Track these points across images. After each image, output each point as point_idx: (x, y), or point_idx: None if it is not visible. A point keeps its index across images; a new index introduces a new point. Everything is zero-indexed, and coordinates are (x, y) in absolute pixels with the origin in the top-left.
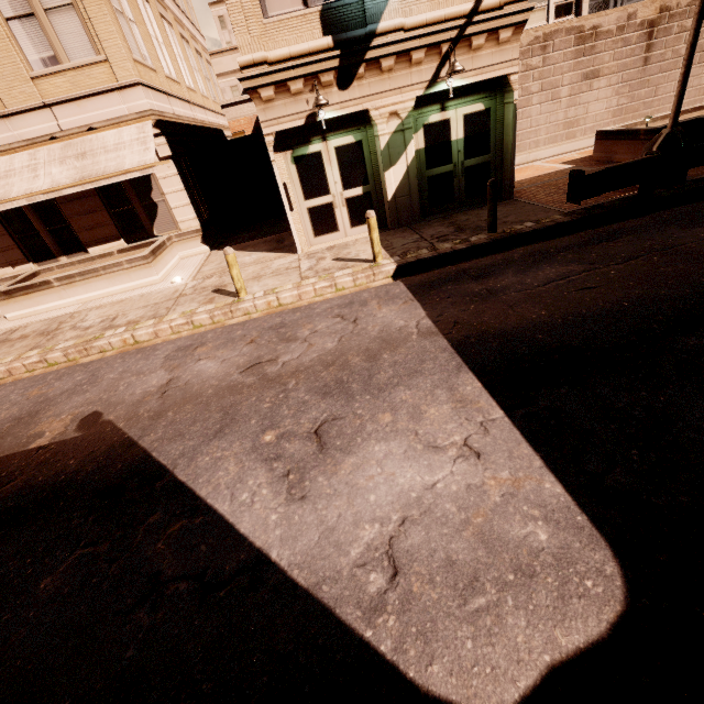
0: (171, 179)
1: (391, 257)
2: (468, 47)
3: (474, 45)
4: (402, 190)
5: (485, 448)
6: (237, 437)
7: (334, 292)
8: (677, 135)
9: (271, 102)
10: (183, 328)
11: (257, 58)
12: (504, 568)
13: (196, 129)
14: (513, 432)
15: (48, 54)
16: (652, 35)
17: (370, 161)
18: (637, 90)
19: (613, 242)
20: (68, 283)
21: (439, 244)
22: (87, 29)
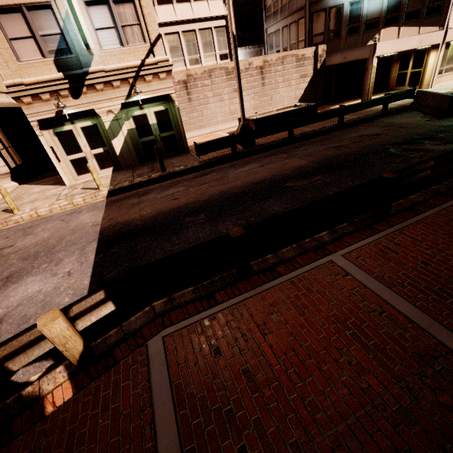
0: None
1: (109, 186)
2: (144, 81)
3: (147, 80)
4: (124, 150)
5: (75, 272)
6: None
7: (73, 207)
8: (245, 125)
9: (31, 104)
10: None
11: (17, 82)
12: (43, 313)
13: (12, 109)
14: (91, 264)
15: None
16: (263, 73)
17: (104, 134)
18: (262, 97)
19: (206, 176)
20: None
21: (136, 179)
22: None
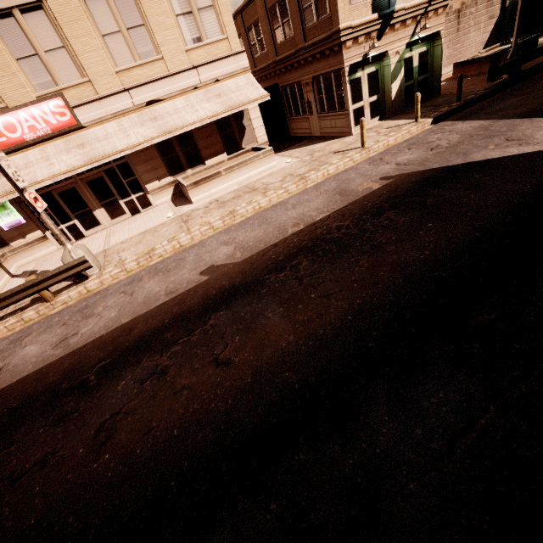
0: (255, 110)
1: (421, 119)
2: (426, 18)
3: (428, 16)
4: (398, 94)
5: None
6: (477, 152)
7: (409, 135)
8: (517, 50)
9: (349, 49)
10: (348, 163)
11: (348, 25)
12: None
13: None
14: None
15: (196, 36)
16: (459, 17)
17: (380, 80)
18: (455, 45)
19: (522, 90)
20: (230, 172)
21: (438, 110)
22: (219, 20)
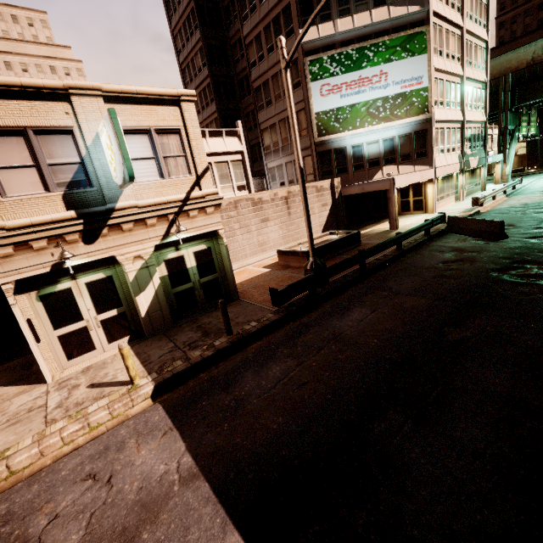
0: None
1: (148, 375)
2: (187, 216)
3: (191, 215)
4: (153, 307)
5: None
6: None
7: (88, 431)
8: (317, 261)
9: (9, 257)
10: None
11: None
12: None
13: None
14: None
15: None
16: (288, 203)
17: (121, 288)
18: (290, 226)
19: (307, 334)
20: None
21: (191, 352)
22: None
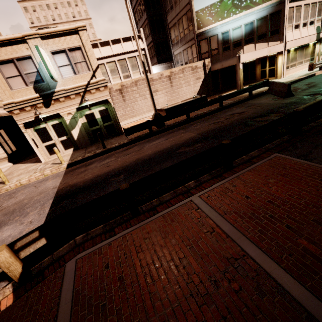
0: None
1: (68, 161)
2: (90, 93)
3: (92, 92)
4: (80, 136)
5: (34, 220)
6: None
7: (44, 176)
8: (157, 114)
9: (19, 114)
10: None
11: (10, 102)
12: None
13: (11, 116)
14: (45, 214)
15: None
16: (171, 79)
17: (66, 127)
18: (172, 94)
19: (131, 149)
20: None
21: (86, 154)
22: None
